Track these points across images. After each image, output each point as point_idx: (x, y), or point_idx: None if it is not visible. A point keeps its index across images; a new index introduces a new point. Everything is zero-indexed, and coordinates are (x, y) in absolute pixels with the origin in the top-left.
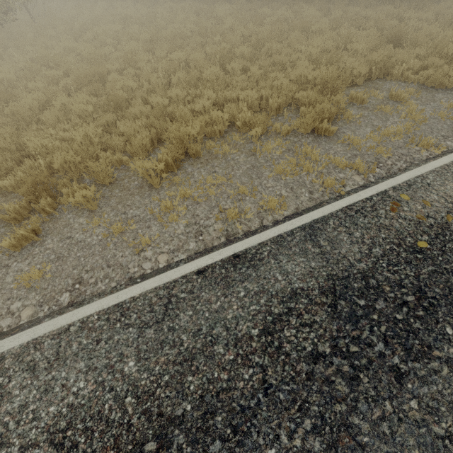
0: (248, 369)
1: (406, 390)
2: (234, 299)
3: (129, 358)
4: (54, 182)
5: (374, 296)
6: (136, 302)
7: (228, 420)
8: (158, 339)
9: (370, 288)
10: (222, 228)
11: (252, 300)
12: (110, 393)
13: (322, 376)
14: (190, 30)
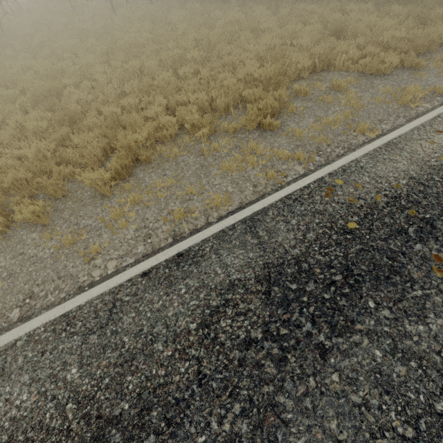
0: (185, 363)
1: (329, 365)
2: (175, 297)
3: (72, 365)
4: (4, 201)
5: (305, 279)
6: (82, 310)
7: (163, 414)
8: (101, 344)
9: (302, 272)
10: (170, 229)
11: (192, 296)
12: (51, 402)
13: (253, 361)
14: (146, 39)
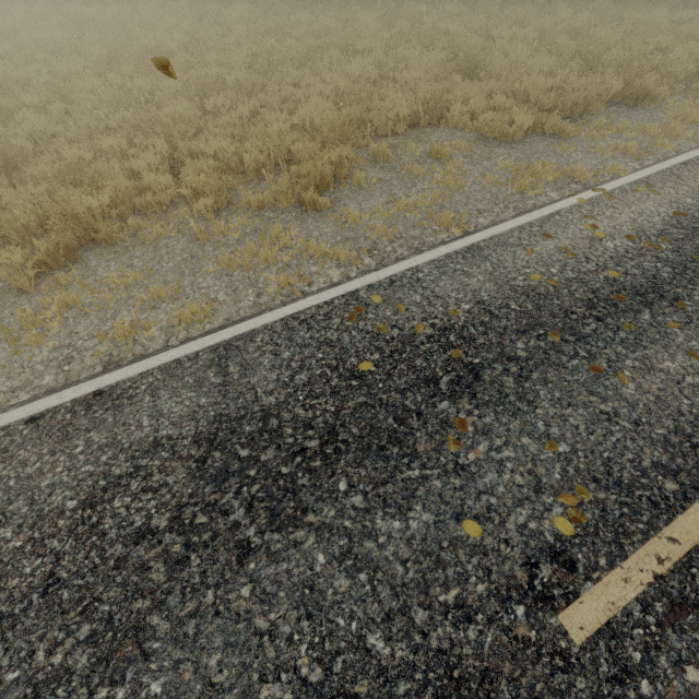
0: (36, 560)
1: (245, 572)
2: (64, 458)
3: None
4: None
5: (265, 443)
6: None
7: None
8: None
9: (266, 432)
10: (106, 351)
11: (89, 458)
12: None
13: (137, 562)
14: (180, 43)
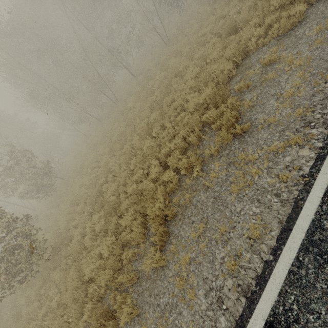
0: None
1: None
2: None
3: None
4: (107, 307)
5: None
6: None
7: None
8: None
9: None
10: (233, 284)
11: None
12: None
13: None
14: (124, 126)
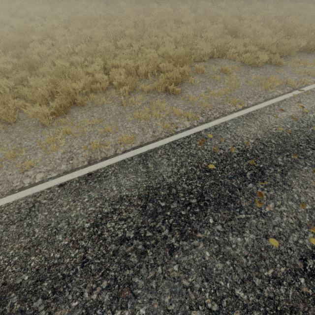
0: (75, 250)
1: (174, 259)
2: (79, 203)
3: None
4: None
5: (172, 199)
6: (9, 207)
7: (52, 285)
8: (17, 232)
9: (171, 194)
10: (88, 155)
11: (91, 204)
12: None
13: (123, 253)
14: (100, 15)
